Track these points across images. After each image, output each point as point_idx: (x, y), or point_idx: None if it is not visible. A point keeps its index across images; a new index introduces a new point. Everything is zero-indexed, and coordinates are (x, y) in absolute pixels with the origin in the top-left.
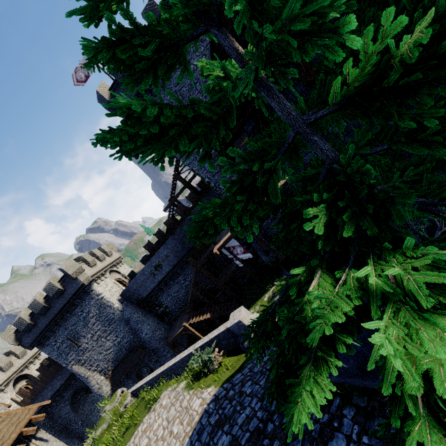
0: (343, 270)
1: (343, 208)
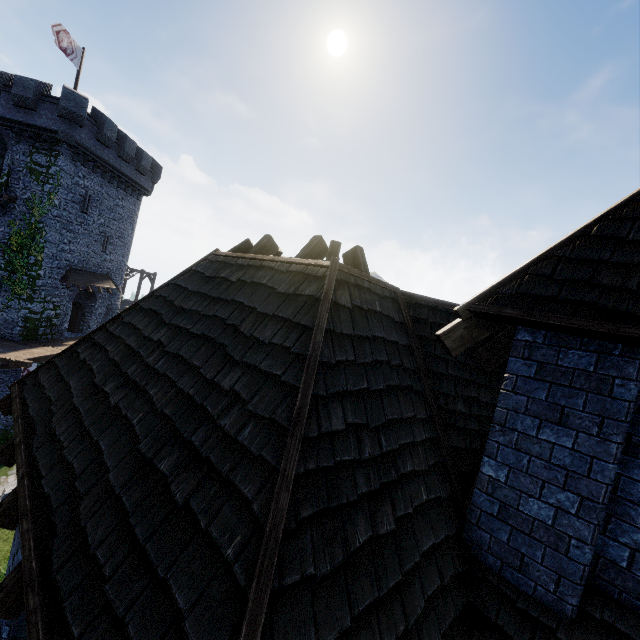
0: None
1: None
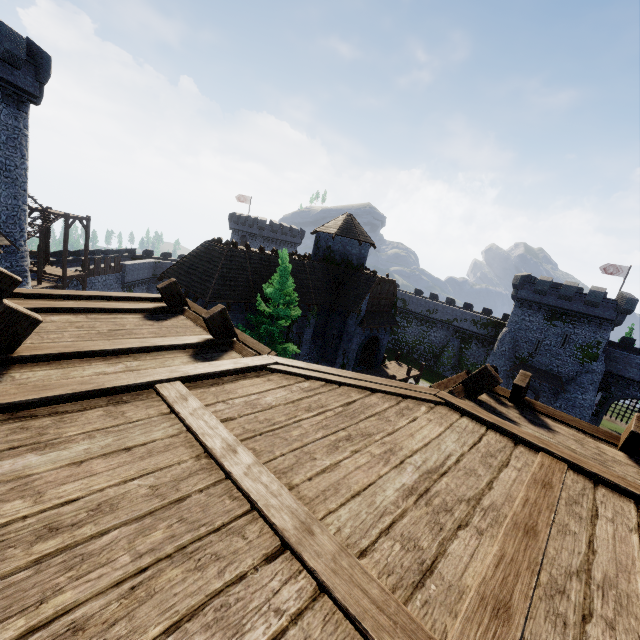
0: (281, 345)
1: (279, 338)
